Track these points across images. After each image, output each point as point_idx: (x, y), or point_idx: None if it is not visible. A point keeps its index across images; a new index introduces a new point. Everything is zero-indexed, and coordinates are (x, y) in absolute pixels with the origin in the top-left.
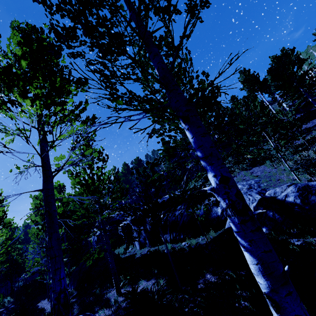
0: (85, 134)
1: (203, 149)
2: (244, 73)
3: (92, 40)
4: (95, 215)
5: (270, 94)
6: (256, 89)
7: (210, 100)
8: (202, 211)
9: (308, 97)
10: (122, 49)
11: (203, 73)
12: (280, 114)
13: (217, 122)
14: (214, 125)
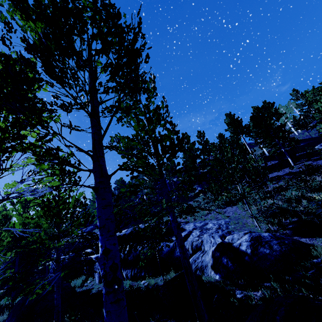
0: (37, 169)
1: (100, 220)
2: (229, 117)
3: (53, 95)
4: (49, 241)
5: (253, 137)
6: (238, 132)
7: (174, 148)
8: (167, 248)
9: (282, 147)
10: (50, 129)
11: (170, 124)
12: (252, 160)
13: (203, 155)
14: (175, 170)
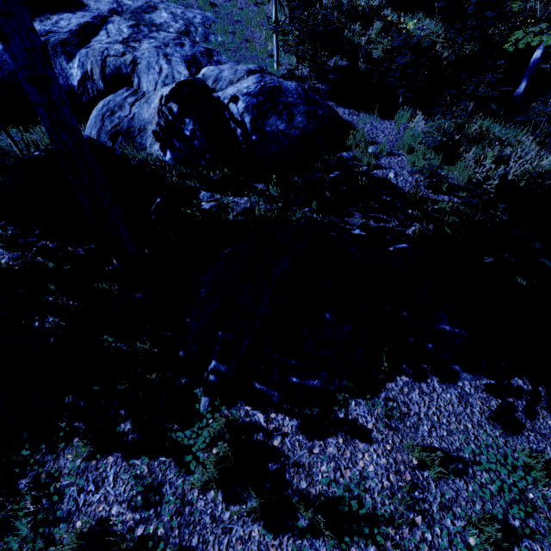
0: None
1: None
2: None
3: None
4: None
5: None
6: None
7: None
8: None
9: None
10: None
11: None
12: None
13: None
14: None
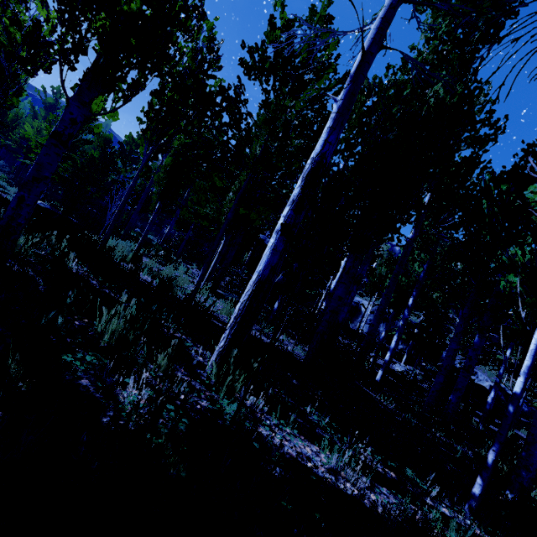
0: None
1: None
2: None
3: None
4: None
5: None
6: None
7: None
8: None
9: None
10: None
11: None
12: None
13: None
14: None
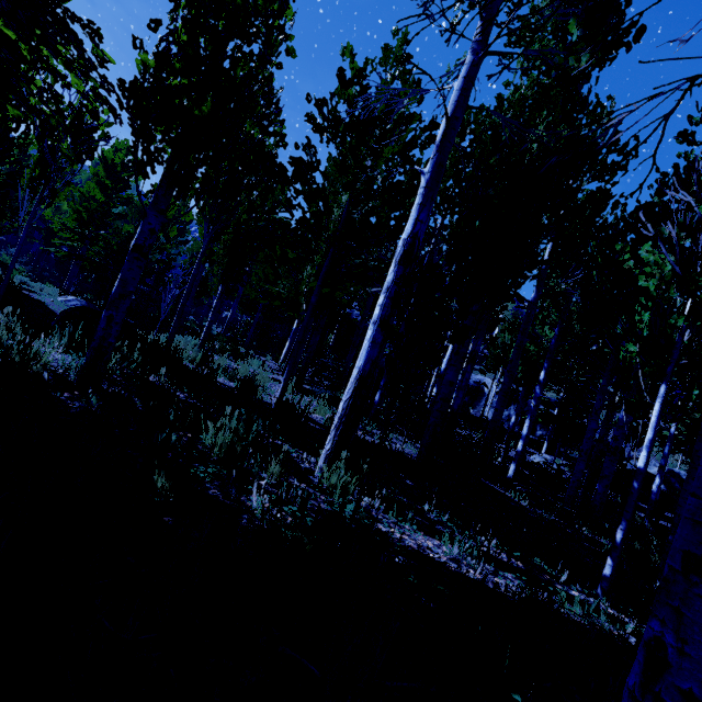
0: None
1: None
2: None
3: None
4: None
5: None
6: None
7: None
8: None
9: None
10: None
11: None
12: None
13: None
14: None
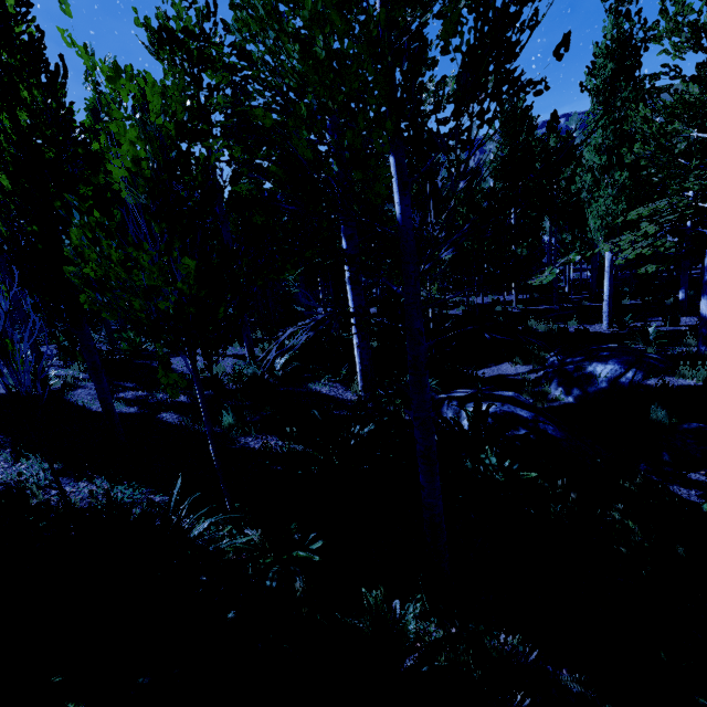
0: None
1: None
2: None
3: None
4: None
5: None
6: None
7: None
8: None
9: None
10: None
11: None
12: None
13: None
14: None
